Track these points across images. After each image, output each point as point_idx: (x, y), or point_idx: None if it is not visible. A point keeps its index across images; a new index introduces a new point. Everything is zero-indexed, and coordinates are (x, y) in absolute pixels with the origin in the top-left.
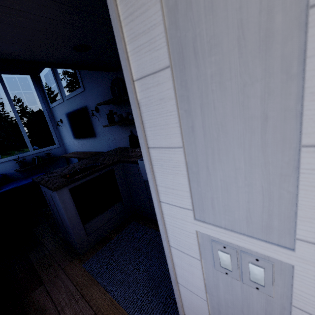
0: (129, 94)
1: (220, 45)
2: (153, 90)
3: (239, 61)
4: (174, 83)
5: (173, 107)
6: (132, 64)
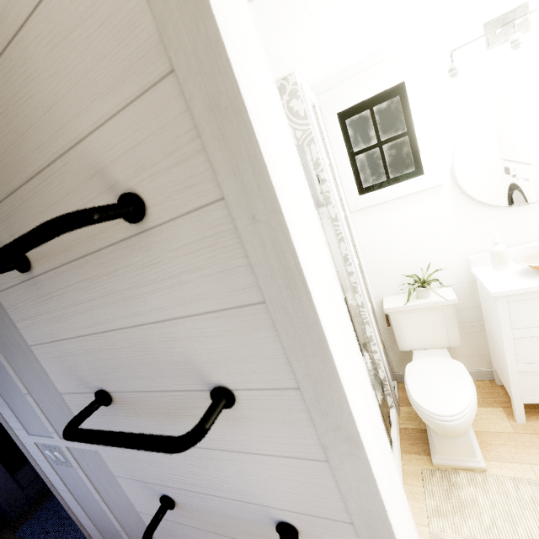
0: None
1: None
2: None
3: None
4: None
5: None
6: None
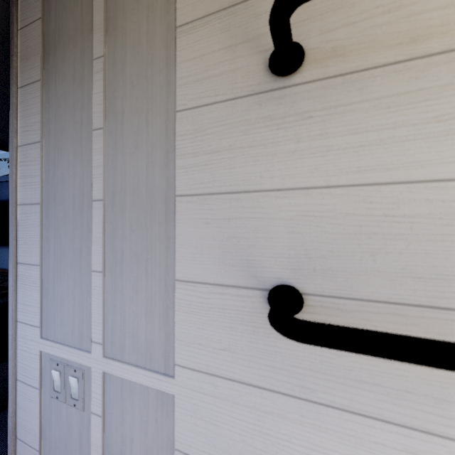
0: (10, 213)
1: (66, 202)
2: (29, 216)
3: (73, 214)
4: (43, 216)
5: (39, 232)
6: (19, 192)
